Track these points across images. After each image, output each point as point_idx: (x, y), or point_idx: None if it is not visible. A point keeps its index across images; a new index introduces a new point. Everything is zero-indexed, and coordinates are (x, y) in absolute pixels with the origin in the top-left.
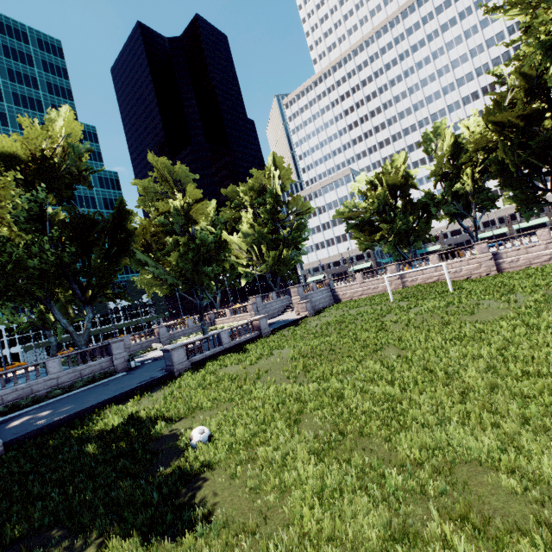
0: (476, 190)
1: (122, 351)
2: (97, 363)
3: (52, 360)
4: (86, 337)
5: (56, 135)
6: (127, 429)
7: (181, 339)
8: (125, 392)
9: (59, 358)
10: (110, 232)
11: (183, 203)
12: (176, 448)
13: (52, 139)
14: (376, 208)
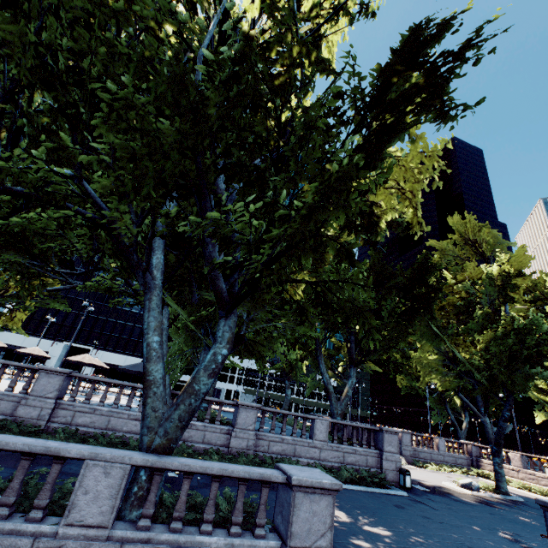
0: None
1: (393, 450)
2: (362, 451)
3: (320, 420)
4: (343, 406)
5: None
6: None
7: (432, 465)
8: None
9: (328, 421)
10: (404, 287)
11: (502, 269)
12: None
13: None
14: None
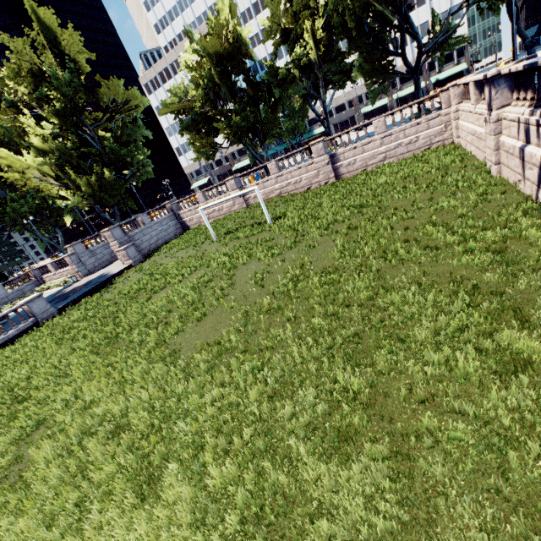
0: (328, 56)
1: None
2: None
3: None
4: None
5: None
6: None
7: None
8: None
9: None
10: None
11: None
12: None
13: None
14: (203, 96)
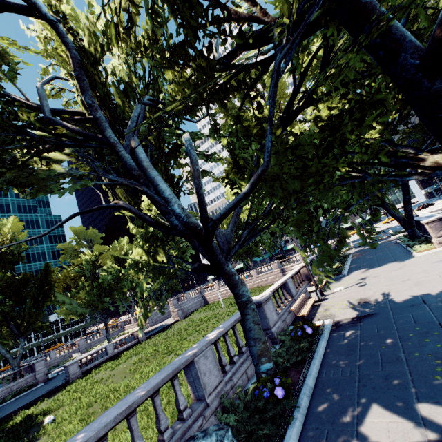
0: None
1: (43, 367)
2: (23, 379)
3: None
4: (19, 360)
5: (5, 233)
6: (22, 423)
7: (96, 346)
8: (34, 400)
9: None
10: (39, 285)
11: (90, 257)
12: (39, 429)
13: (3, 234)
14: None
